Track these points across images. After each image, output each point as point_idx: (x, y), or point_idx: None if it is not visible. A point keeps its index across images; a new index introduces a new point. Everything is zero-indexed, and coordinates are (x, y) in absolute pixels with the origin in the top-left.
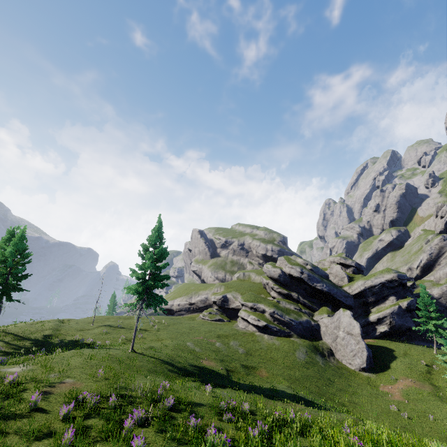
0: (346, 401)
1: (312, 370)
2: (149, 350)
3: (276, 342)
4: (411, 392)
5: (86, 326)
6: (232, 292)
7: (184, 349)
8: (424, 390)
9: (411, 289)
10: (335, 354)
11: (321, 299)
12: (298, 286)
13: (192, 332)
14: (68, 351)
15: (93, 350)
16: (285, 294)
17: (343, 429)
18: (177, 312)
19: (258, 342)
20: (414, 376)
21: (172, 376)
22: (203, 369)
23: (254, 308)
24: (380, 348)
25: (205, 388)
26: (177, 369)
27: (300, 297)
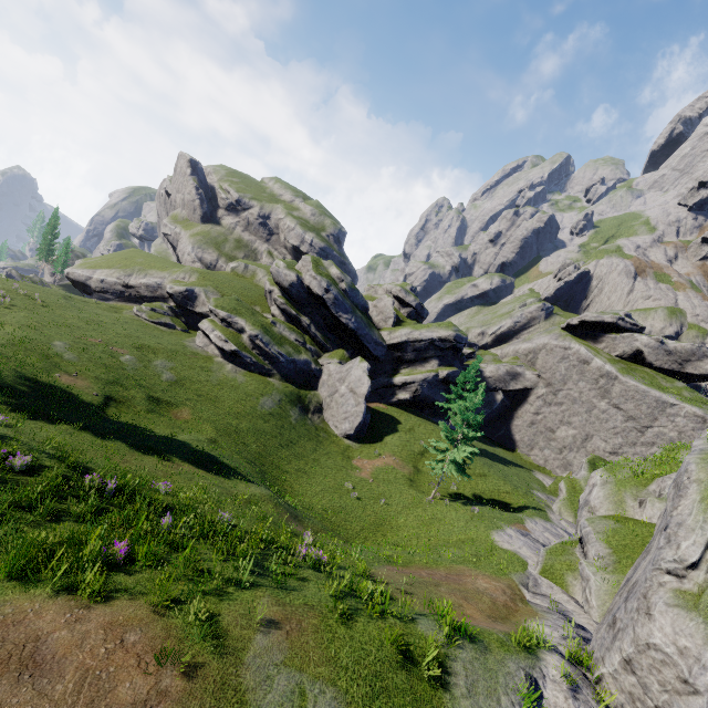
0: (292, 469)
1: (272, 425)
2: None
3: (241, 378)
4: (386, 471)
5: None
6: (207, 289)
7: (34, 349)
8: (401, 472)
9: (464, 358)
10: (325, 412)
11: (343, 338)
12: (316, 310)
13: (88, 328)
14: None
15: None
16: (291, 315)
17: (165, 519)
18: (97, 293)
19: (209, 371)
20: (403, 455)
21: None
22: (47, 387)
23: (228, 321)
24: (386, 417)
25: None
26: None
27: (312, 327)
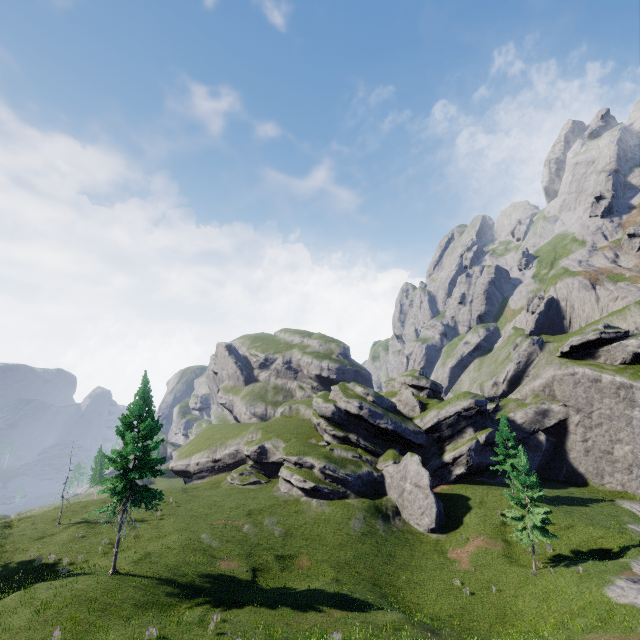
0: (404, 584)
1: (369, 544)
2: (142, 562)
3: (327, 510)
4: (481, 555)
5: (48, 529)
6: (273, 440)
7: (195, 548)
8: (494, 551)
9: (492, 415)
10: (402, 513)
11: (387, 439)
12: (358, 425)
13: (212, 512)
14: (11, 595)
15: (51, 587)
16: (341, 437)
17: None
18: (195, 474)
19: (302, 513)
20: (487, 531)
21: (170, 604)
22: (219, 578)
23: (299, 463)
24: (454, 498)
25: (212, 619)
26: (180, 589)
27: (361, 440)
